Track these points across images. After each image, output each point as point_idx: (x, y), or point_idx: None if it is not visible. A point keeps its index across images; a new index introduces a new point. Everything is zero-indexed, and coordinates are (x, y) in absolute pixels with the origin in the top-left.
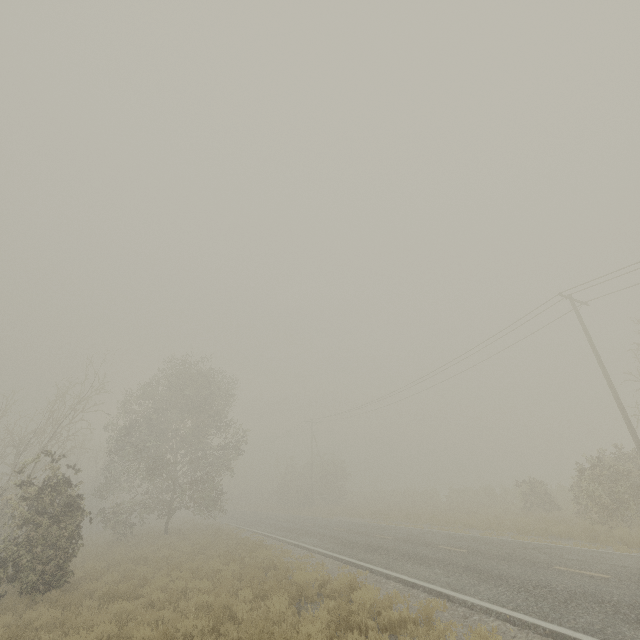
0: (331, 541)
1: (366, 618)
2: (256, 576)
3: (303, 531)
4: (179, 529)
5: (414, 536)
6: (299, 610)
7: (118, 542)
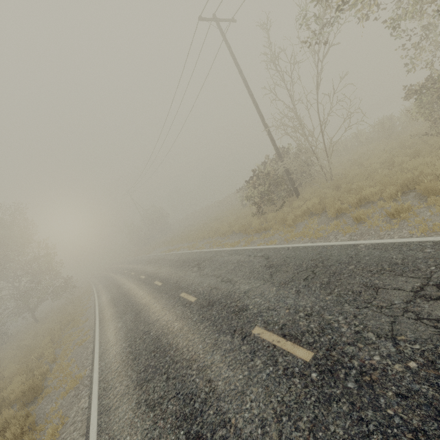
0: (112, 295)
1: None
2: (2, 387)
3: (113, 284)
4: (50, 311)
5: (158, 269)
6: None
7: (1, 347)
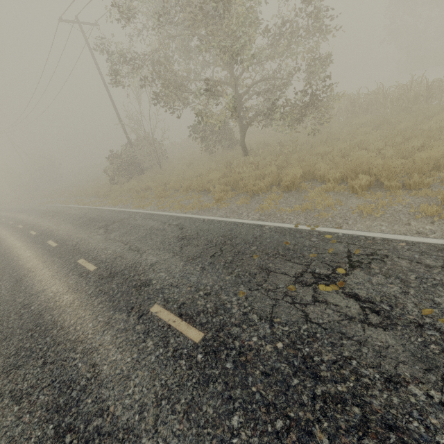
0: None
1: None
2: None
3: None
4: None
5: (26, 217)
6: None
7: None
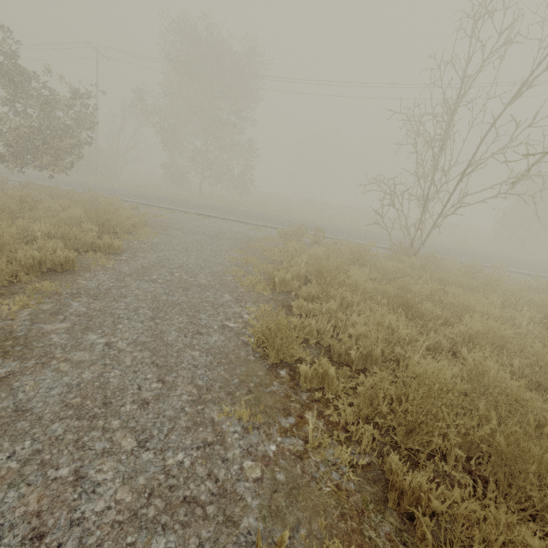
0: None
1: None
2: None
3: None
4: None
5: None
6: None
7: None
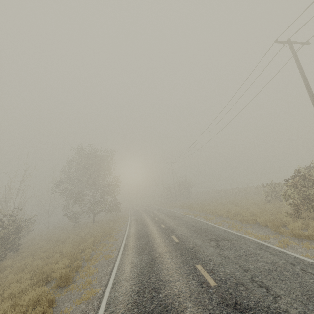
0: (138, 229)
1: (15, 313)
2: (57, 260)
3: (141, 220)
4: (102, 220)
5: (176, 225)
6: (46, 285)
7: (73, 228)
